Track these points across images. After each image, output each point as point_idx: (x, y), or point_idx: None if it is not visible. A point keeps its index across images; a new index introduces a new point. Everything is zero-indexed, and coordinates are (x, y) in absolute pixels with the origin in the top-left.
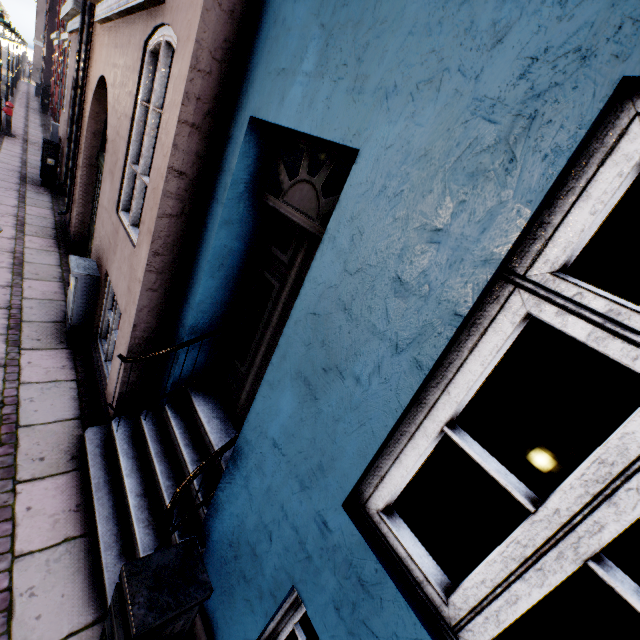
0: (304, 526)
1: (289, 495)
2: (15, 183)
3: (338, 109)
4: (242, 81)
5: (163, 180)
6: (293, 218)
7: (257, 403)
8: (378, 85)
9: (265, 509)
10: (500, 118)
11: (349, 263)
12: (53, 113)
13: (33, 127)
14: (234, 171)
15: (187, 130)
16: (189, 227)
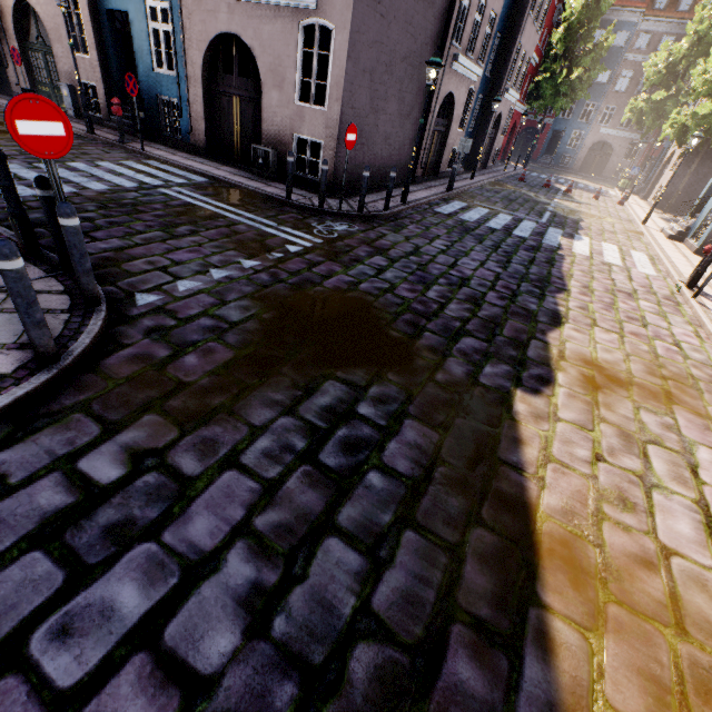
0: (153, 83)
1: (149, 81)
2: None
3: (122, 5)
4: None
5: (92, 32)
6: (126, 32)
7: (138, 72)
8: (126, 1)
9: (149, 90)
10: (139, 5)
11: (136, 32)
12: None
13: None
14: (108, 24)
15: (92, 16)
16: (103, 45)
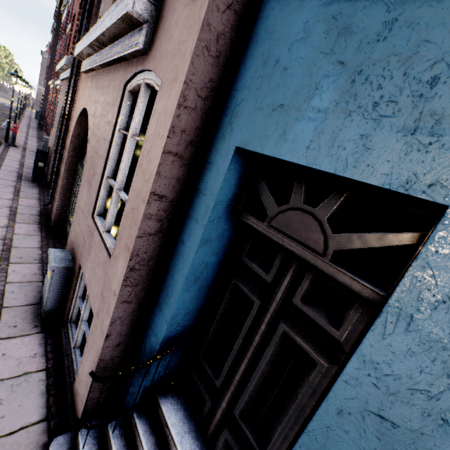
0: None
1: None
2: (13, 181)
3: (387, 150)
4: (223, 114)
5: (144, 203)
6: (287, 246)
7: None
8: None
9: None
10: None
11: None
12: (46, 129)
13: (31, 139)
14: (217, 196)
15: (170, 159)
16: (164, 241)
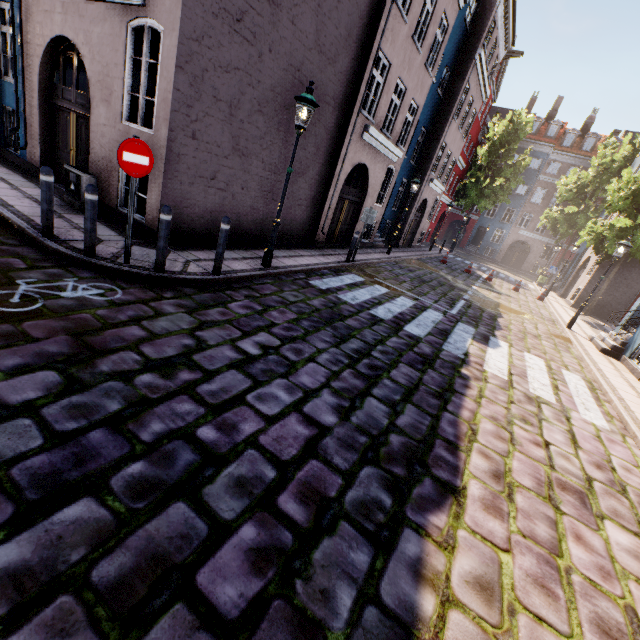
0: None
1: None
2: None
3: None
4: None
5: None
6: None
7: None
8: None
9: None
10: None
11: None
12: None
13: None
14: None
15: None
16: None
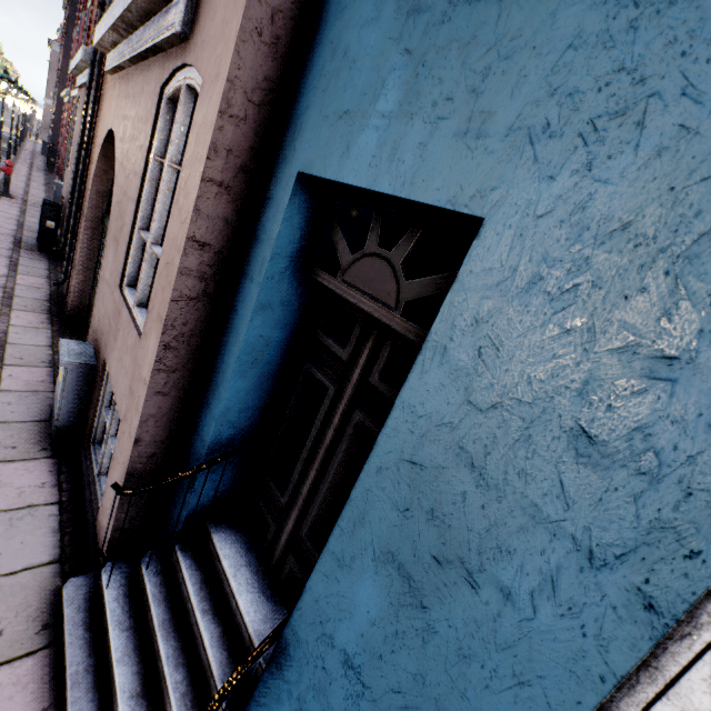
0: None
1: None
2: (7, 249)
3: (440, 160)
4: (286, 129)
5: (180, 253)
6: (359, 304)
7: (315, 583)
8: (513, 124)
9: None
10: None
11: (475, 391)
12: (59, 172)
13: (35, 187)
14: (275, 241)
15: (213, 190)
16: (212, 311)
